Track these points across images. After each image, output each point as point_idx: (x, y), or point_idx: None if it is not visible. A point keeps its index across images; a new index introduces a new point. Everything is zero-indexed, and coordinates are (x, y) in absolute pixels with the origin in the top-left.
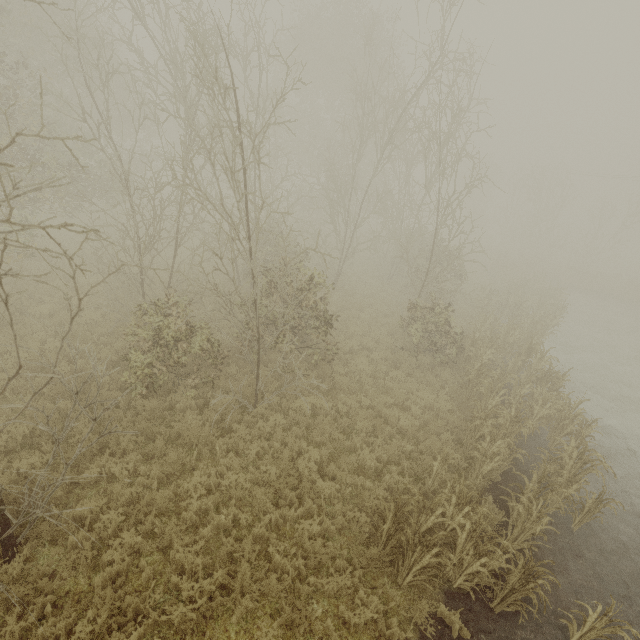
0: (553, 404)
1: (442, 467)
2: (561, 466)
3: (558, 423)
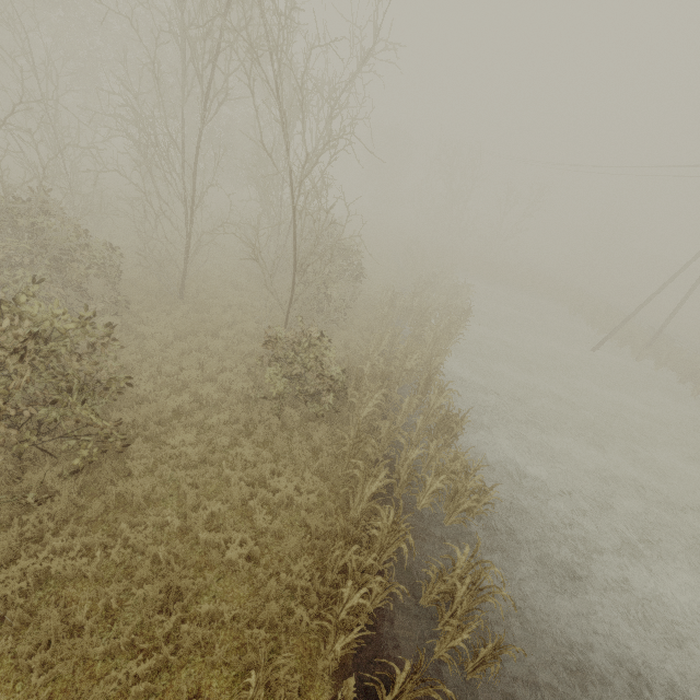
0: (448, 473)
1: (262, 681)
2: (452, 592)
3: (454, 495)
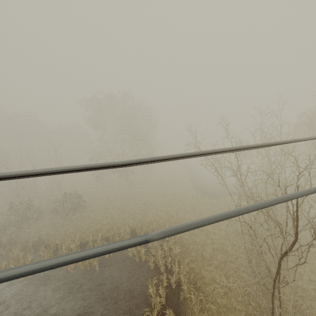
0: None
1: None
2: None
3: None
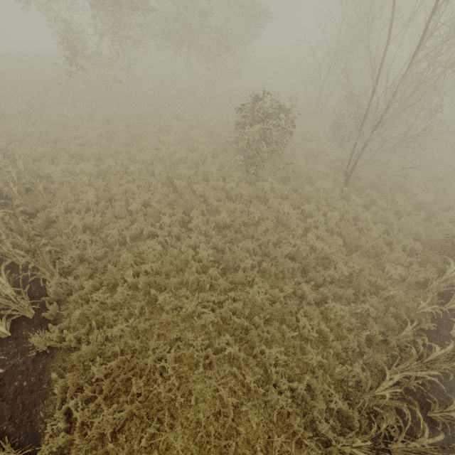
0: None
1: None
2: None
3: None
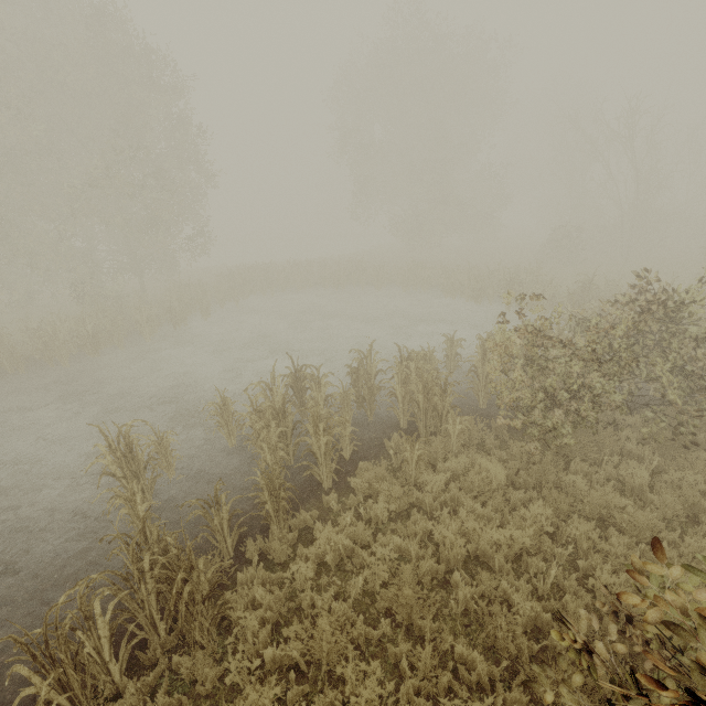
0: None
1: None
2: None
3: None
